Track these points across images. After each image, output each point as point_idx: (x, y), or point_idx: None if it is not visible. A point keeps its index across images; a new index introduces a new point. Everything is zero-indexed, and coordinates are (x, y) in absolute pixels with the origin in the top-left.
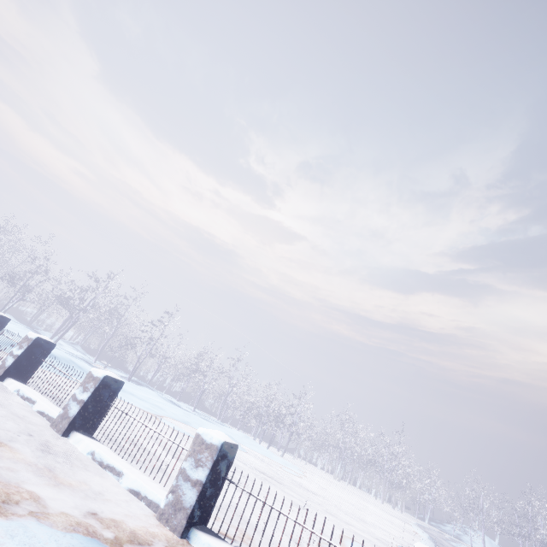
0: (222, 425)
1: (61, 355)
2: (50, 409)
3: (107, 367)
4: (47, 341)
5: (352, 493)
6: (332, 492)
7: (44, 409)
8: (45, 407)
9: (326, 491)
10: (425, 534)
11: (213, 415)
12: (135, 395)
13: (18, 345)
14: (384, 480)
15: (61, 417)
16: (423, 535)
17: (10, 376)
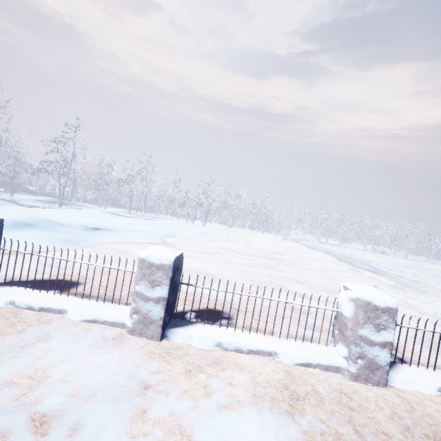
0: (157, 218)
1: (30, 219)
2: (316, 357)
3: (9, 194)
4: (179, 256)
5: (250, 234)
6: (262, 243)
7: (306, 360)
8: (303, 356)
9: (262, 244)
10: (304, 246)
11: (126, 208)
12: (122, 229)
13: (142, 281)
14: (258, 221)
15: (366, 369)
16: (303, 247)
17: (166, 326)
